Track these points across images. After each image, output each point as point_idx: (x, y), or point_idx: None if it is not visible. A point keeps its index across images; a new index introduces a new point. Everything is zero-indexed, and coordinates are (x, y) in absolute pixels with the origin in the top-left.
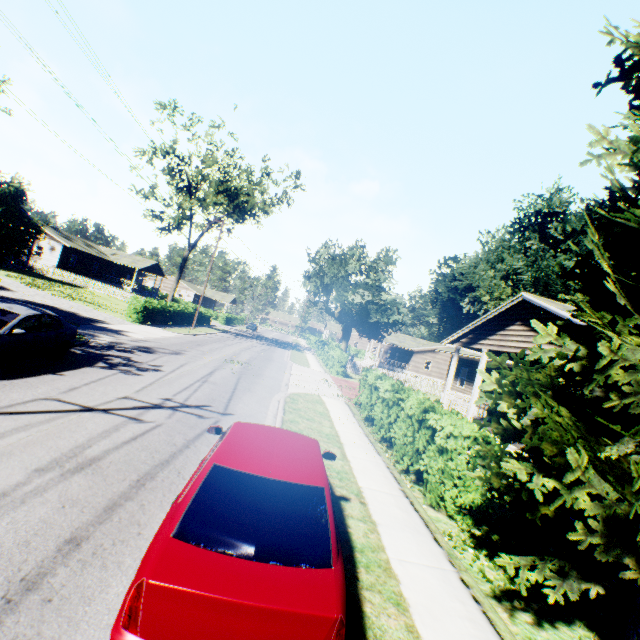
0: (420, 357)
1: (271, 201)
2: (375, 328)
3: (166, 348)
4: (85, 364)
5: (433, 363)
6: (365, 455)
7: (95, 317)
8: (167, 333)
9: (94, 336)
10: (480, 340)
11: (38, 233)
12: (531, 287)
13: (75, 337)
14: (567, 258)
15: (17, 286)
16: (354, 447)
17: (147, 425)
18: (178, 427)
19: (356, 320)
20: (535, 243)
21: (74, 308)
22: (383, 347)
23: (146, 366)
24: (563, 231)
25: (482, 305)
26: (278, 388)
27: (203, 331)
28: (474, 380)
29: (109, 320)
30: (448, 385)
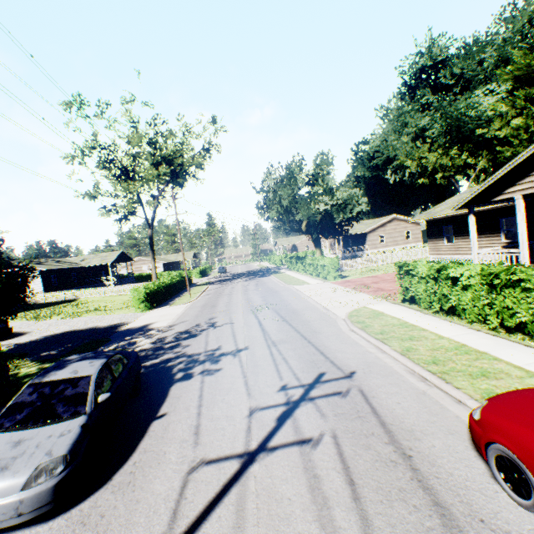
0: (373, 235)
1: (200, 155)
2: (339, 226)
3: (197, 324)
4: (165, 385)
5: (385, 235)
6: (527, 356)
7: (112, 323)
8: (178, 308)
9: (133, 344)
10: (505, 189)
11: (31, 271)
12: (443, 137)
13: (139, 362)
14: (467, 97)
15: (28, 326)
16: (500, 351)
17: (326, 445)
18: (351, 426)
19: (321, 226)
20: (429, 97)
21: (89, 323)
22: (340, 240)
23: (211, 354)
24: (451, 76)
25: (404, 170)
26: (328, 317)
27: (197, 292)
28: (465, 233)
29: (124, 319)
30: (474, 246)
